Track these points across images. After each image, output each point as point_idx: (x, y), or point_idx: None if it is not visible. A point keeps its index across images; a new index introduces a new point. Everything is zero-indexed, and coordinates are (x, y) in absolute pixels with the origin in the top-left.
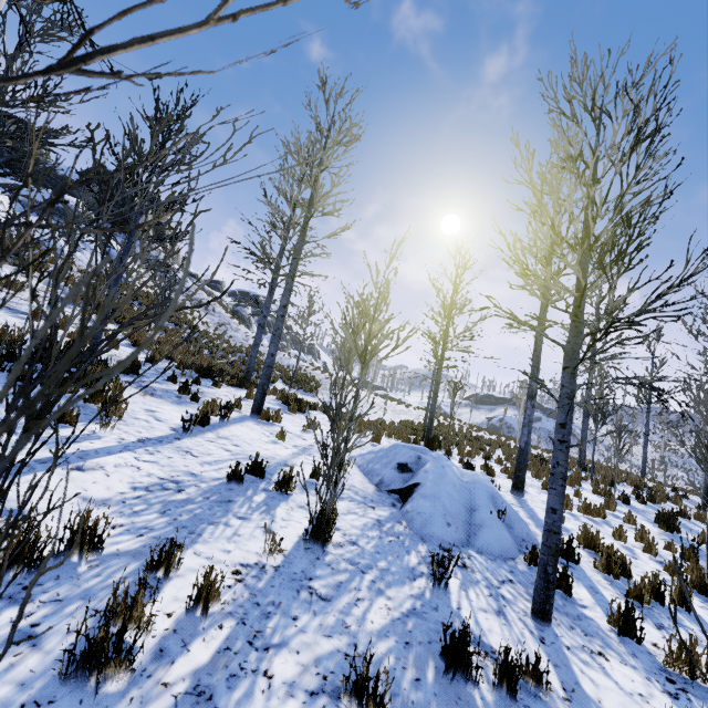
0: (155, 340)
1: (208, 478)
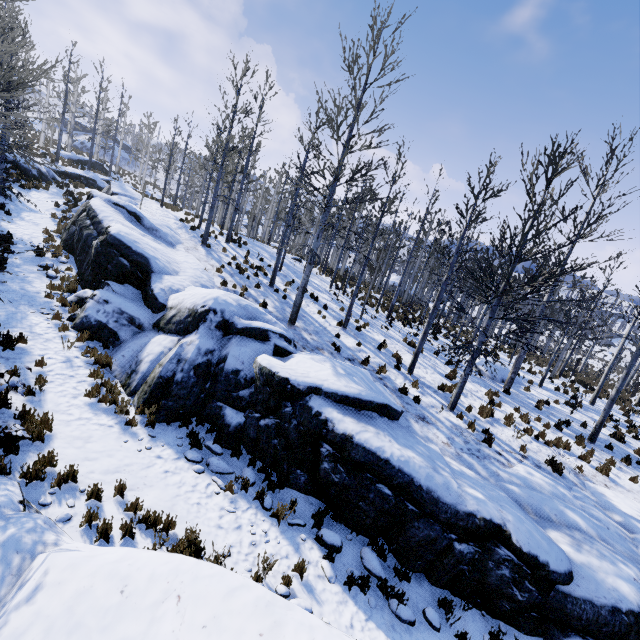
0: None
1: None
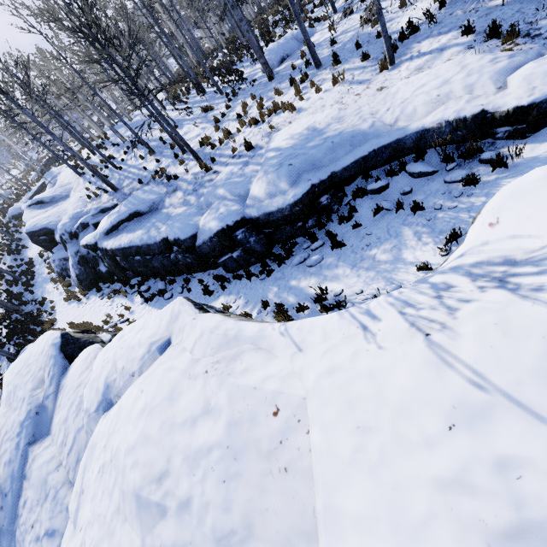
0: None
1: None
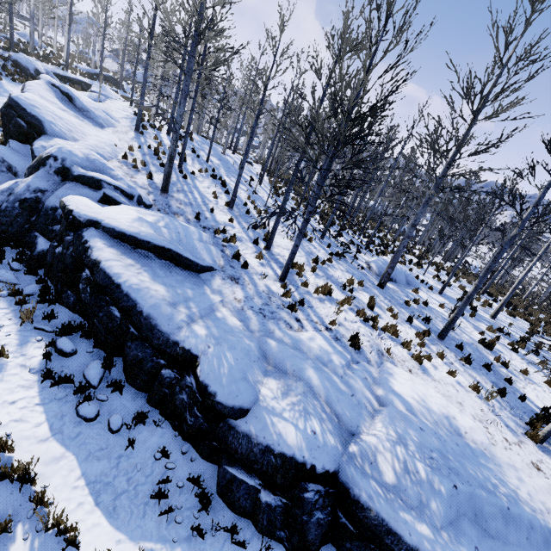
0: None
1: None
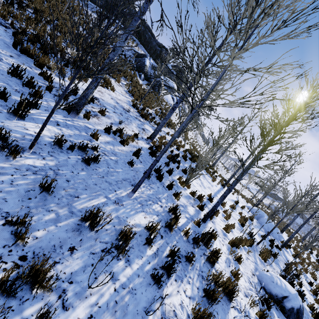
0: (194, 146)
1: (232, 201)
